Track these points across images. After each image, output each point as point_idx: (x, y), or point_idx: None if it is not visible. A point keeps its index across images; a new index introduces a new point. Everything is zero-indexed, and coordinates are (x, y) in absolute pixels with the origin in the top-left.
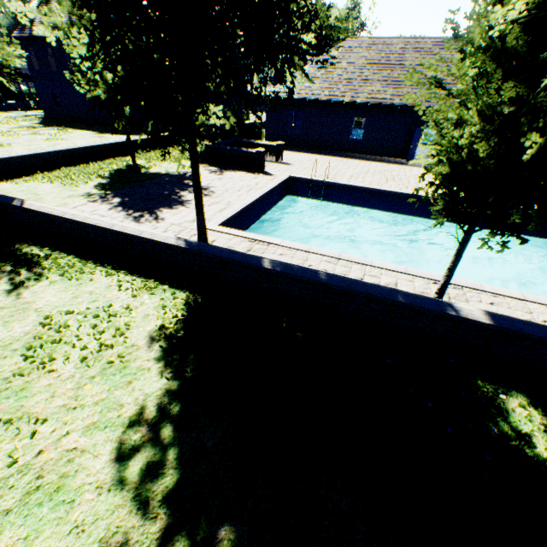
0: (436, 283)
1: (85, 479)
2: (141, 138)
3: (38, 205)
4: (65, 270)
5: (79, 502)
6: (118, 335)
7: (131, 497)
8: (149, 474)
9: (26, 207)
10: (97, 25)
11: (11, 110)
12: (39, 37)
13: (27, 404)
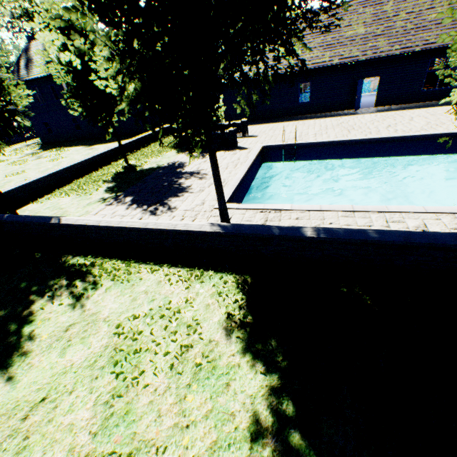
0: None
1: None
2: (127, 142)
3: (73, 219)
4: (114, 274)
5: None
6: (190, 332)
7: None
8: None
9: (63, 223)
10: (127, 35)
11: (14, 144)
12: (26, 80)
13: (138, 430)
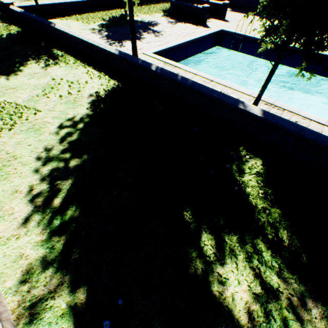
0: (267, 104)
1: (47, 130)
2: None
3: (60, 27)
4: (67, 62)
5: (43, 135)
6: (78, 92)
7: (59, 139)
8: (67, 135)
9: (56, 27)
10: None
11: None
12: None
13: (37, 106)
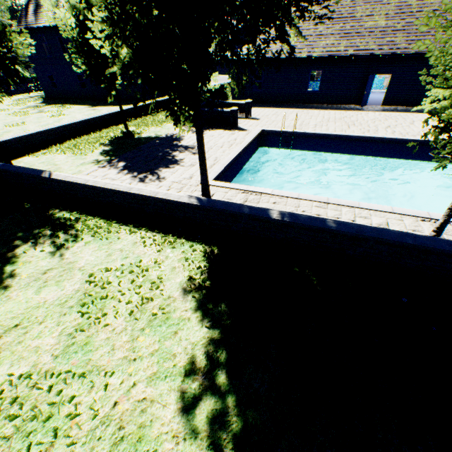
0: (424, 220)
1: (160, 429)
2: (129, 108)
3: (63, 175)
4: (95, 231)
5: (161, 451)
6: (154, 288)
7: (205, 445)
8: (215, 422)
9: (53, 178)
10: (118, 1)
11: (18, 94)
12: (34, 27)
13: (93, 358)
